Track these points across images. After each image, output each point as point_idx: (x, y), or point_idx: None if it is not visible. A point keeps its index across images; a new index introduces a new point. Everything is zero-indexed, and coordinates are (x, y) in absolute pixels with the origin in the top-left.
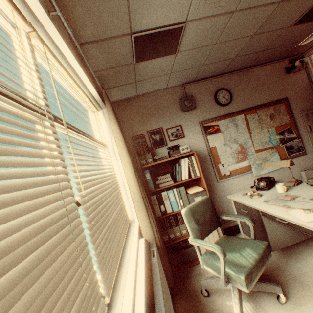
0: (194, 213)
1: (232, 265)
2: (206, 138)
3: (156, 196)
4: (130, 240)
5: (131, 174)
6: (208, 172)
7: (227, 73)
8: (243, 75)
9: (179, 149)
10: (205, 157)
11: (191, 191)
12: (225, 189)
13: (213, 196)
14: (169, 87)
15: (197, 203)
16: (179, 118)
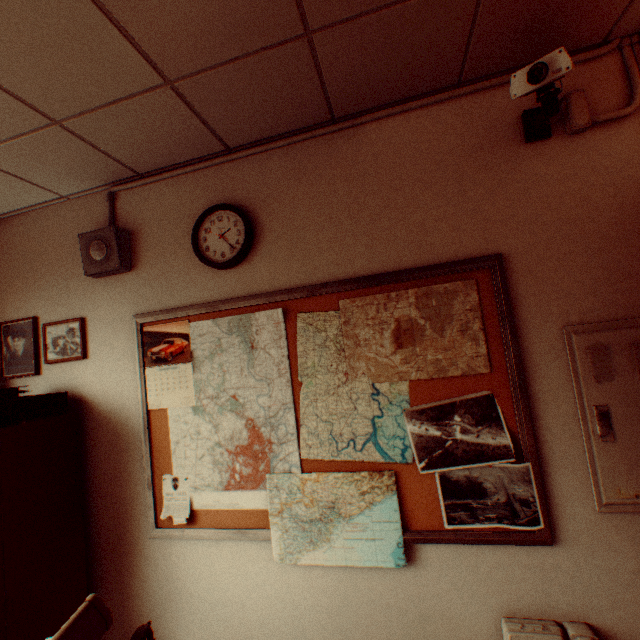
0: None
1: None
2: (143, 373)
3: None
4: None
5: None
6: (132, 490)
7: (258, 144)
8: (321, 152)
9: None
10: (133, 438)
11: None
12: (172, 568)
13: (132, 578)
14: (76, 194)
15: None
16: (86, 293)
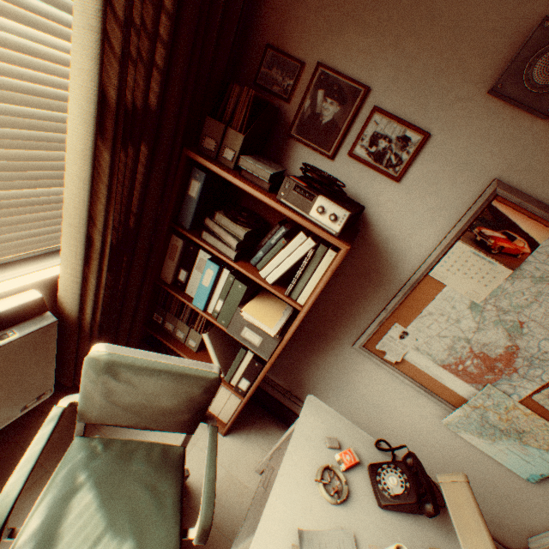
0: (114, 379)
1: (39, 543)
2: (451, 243)
3: (183, 245)
4: (7, 274)
5: (80, 142)
6: (357, 311)
7: None
8: None
9: (313, 199)
10: (388, 280)
11: (248, 313)
12: (352, 370)
13: (316, 353)
14: None
15: (157, 367)
16: (453, 103)
